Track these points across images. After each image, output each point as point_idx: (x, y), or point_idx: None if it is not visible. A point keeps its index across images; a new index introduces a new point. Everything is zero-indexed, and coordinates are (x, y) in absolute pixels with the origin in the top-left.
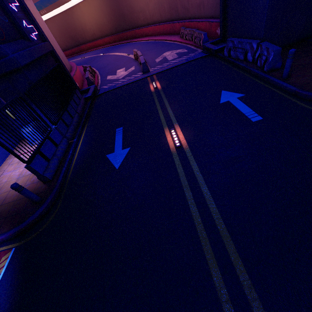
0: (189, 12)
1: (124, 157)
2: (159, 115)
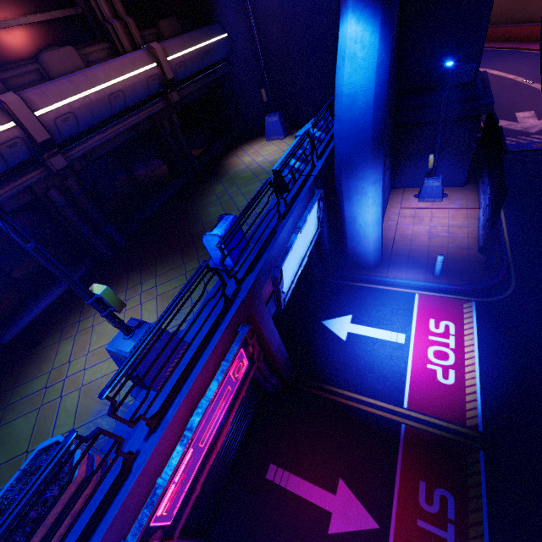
0: None
1: None
2: None
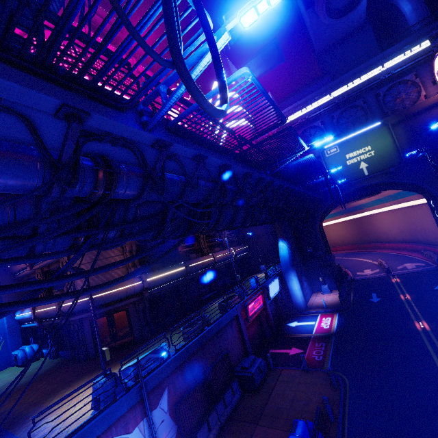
0: (428, 241)
1: (378, 300)
2: (397, 290)
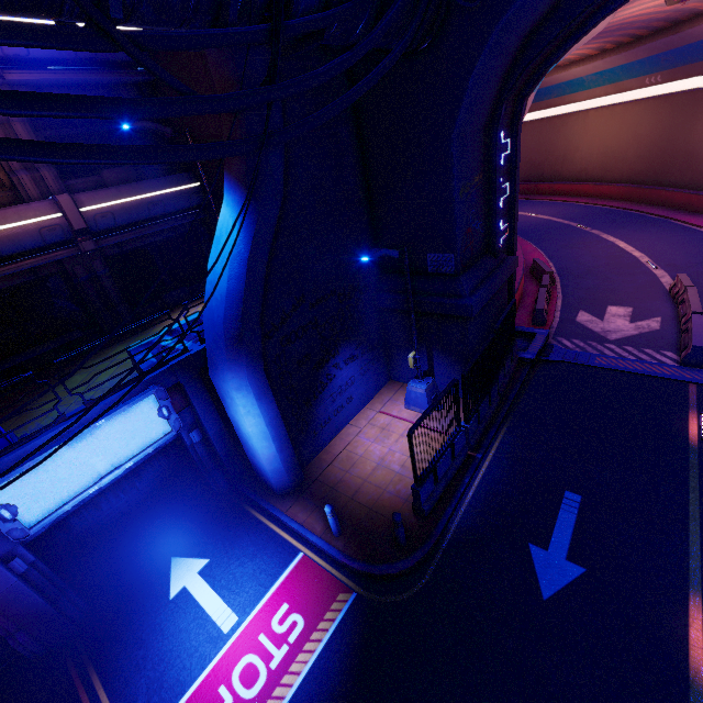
0: None
1: (566, 583)
2: (687, 538)
